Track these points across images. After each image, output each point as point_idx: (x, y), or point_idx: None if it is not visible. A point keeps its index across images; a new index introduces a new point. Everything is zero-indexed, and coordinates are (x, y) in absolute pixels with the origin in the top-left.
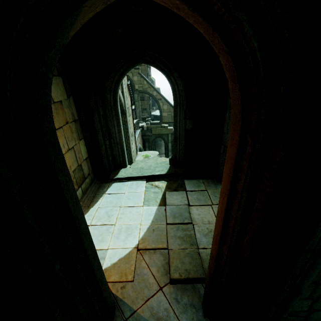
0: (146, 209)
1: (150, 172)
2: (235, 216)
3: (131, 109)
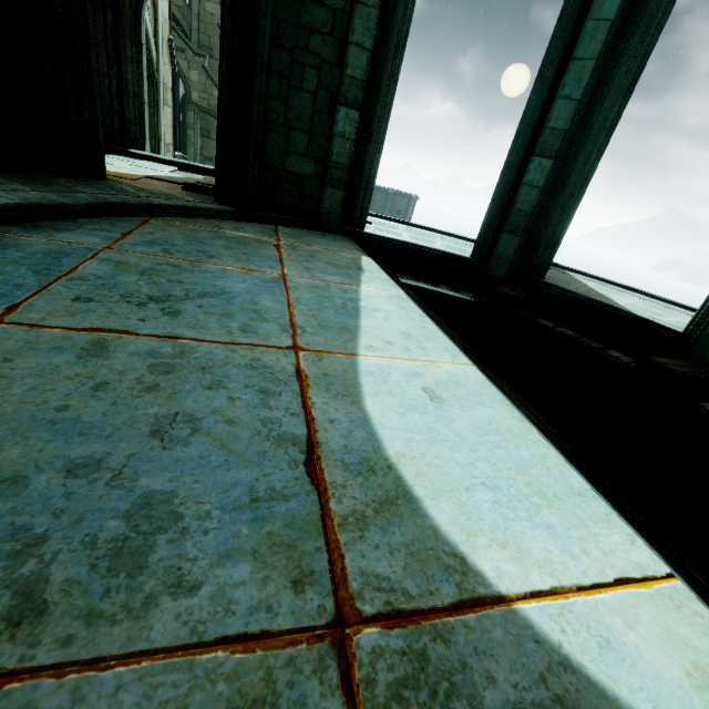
0: (169, 173)
1: (187, 162)
2: (228, 7)
3: (171, 96)
